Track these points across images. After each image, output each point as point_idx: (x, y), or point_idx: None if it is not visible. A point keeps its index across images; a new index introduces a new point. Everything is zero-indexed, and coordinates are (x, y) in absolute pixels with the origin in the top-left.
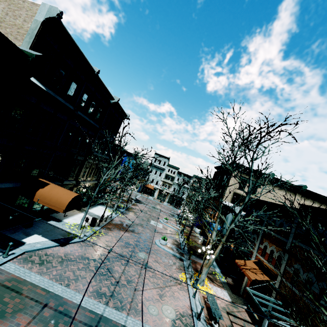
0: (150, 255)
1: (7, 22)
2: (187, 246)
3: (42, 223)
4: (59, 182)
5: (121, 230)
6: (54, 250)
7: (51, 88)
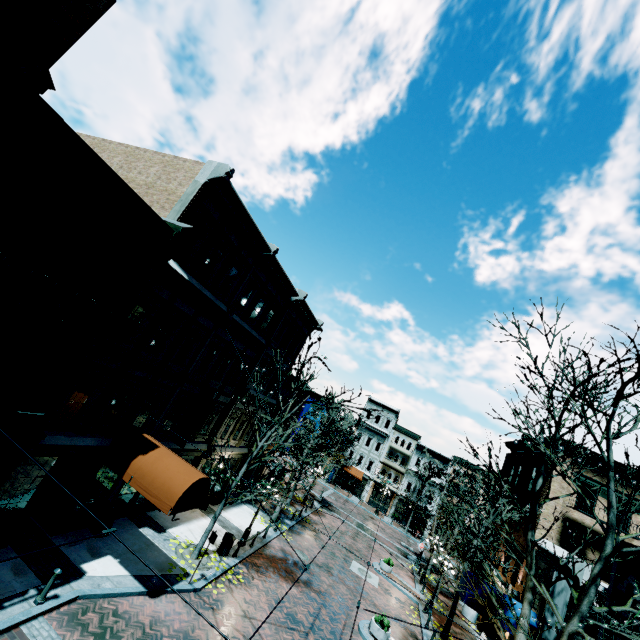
0: None
1: (157, 188)
2: None
3: (128, 529)
4: (177, 444)
5: (282, 577)
6: (134, 603)
7: (198, 276)
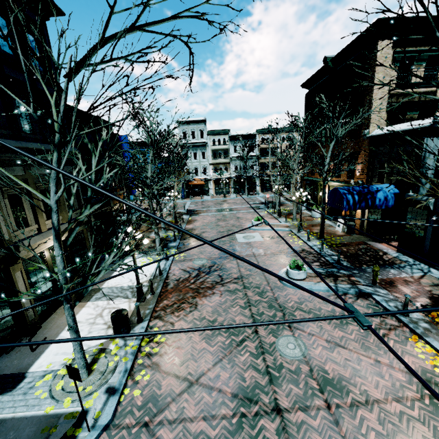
0: (304, 329)
1: None
2: (334, 253)
3: None
4: None
5: (198, 295)
6: None
7: None
